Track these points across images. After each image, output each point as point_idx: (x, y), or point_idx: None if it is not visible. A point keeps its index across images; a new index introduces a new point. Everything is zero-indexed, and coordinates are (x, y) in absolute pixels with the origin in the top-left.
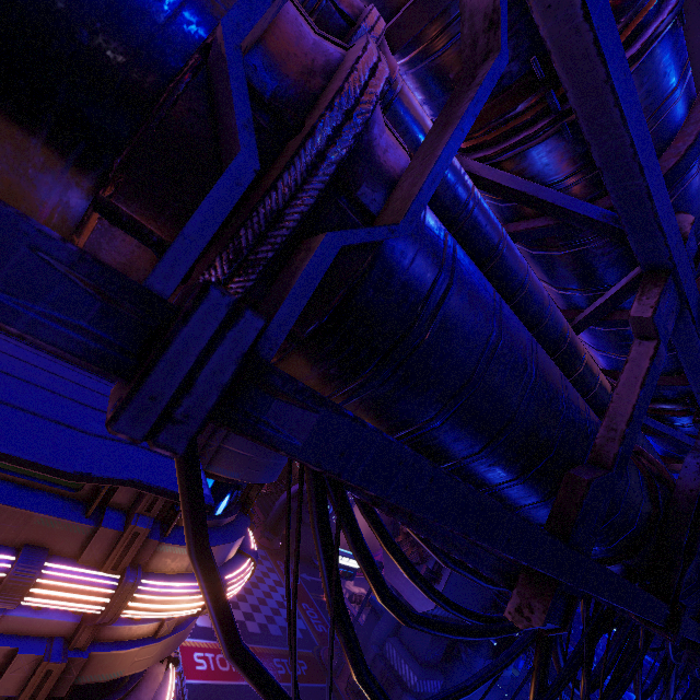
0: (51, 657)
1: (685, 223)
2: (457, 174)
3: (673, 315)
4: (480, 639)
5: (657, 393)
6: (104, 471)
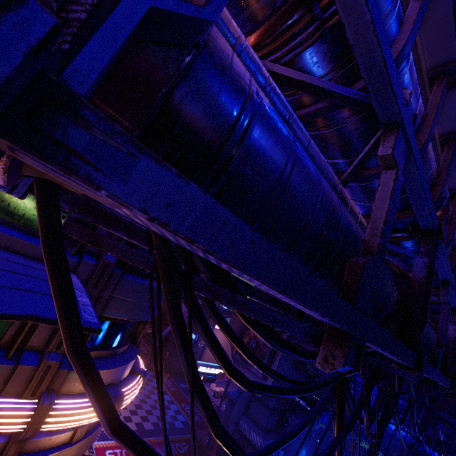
0: None
1: (405, 95)
2: (257, 63)
3: (403, 155)
4: (300, 395)
5: (393, 226)
6: (4, 310)
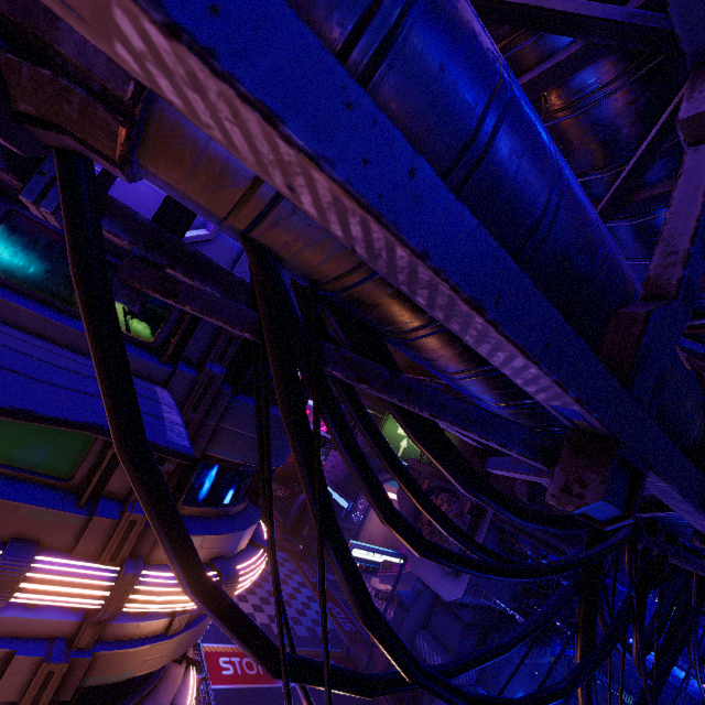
0: (52, 658)
1: None
2: None
3: None
4: (514, 579)
5: (696, 304)
6: (52, 412)
